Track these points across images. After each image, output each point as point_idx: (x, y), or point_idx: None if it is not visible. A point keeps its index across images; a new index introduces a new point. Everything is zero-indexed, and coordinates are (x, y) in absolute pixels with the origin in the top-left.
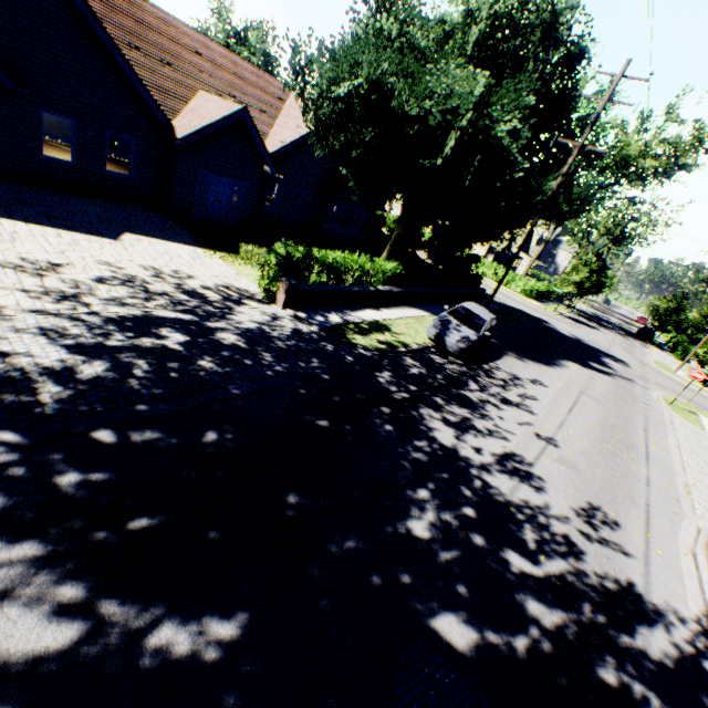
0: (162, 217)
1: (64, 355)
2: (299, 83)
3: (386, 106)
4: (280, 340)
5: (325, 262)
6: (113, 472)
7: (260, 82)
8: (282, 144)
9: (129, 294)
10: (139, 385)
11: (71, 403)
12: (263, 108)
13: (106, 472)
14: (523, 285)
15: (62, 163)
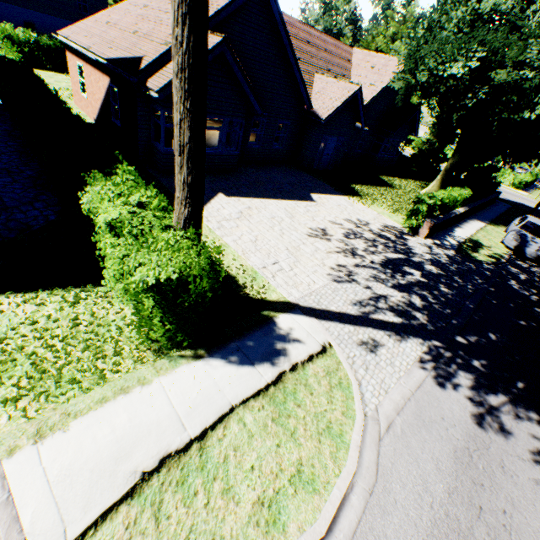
0: (302, 173)
1: (398, 293)
2: (411, 66)
3: (484, 76)
4: (449, 265)
5: (443, 202)
6: (484, 359)
7: (337, 51)
8: (364, 102)
9: (365, 244)
10: (439, 308)
11: (431, 322)
12: (343, 73)
13: (482, 360)
14: (512, 178)
15: (254, 147)
